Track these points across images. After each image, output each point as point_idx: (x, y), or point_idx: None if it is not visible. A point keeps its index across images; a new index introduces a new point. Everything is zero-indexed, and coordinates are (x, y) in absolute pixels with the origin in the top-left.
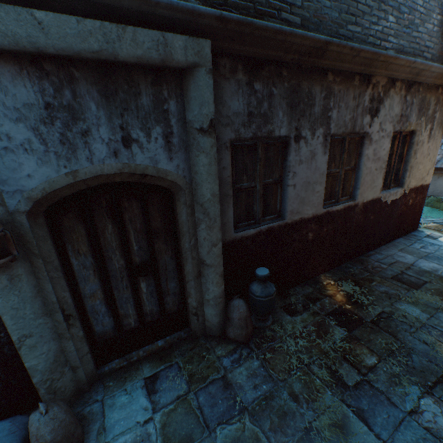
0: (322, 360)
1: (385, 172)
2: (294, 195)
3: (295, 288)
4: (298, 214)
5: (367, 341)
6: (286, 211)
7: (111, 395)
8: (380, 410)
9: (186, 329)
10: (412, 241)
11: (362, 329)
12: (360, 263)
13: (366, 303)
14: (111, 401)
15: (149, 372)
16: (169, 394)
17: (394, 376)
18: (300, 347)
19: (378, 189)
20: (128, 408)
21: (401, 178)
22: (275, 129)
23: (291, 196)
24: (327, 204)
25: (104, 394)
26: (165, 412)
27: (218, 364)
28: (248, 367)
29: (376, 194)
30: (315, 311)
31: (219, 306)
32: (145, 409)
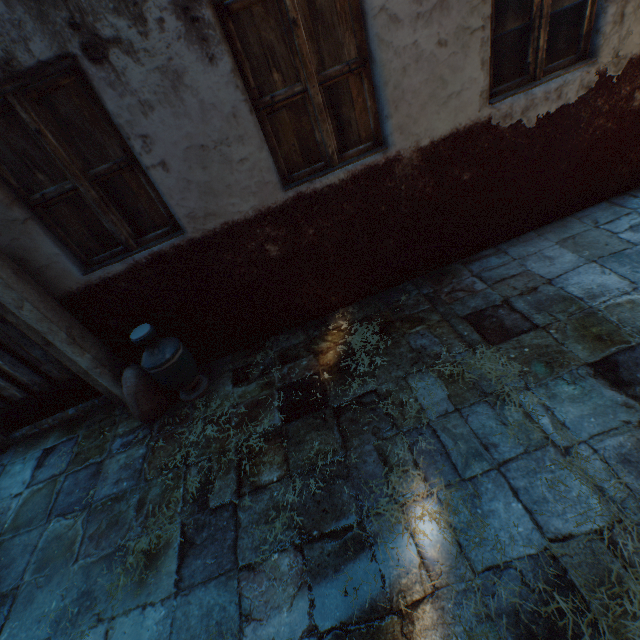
0: (212, 462)
1: (518, 33)
2: (177, 184)
3: (280, 336)
4: (215, 218)
5: (295, 443)
6: (178, 218)
7: (14, 462)
8: (212, 551)
9: (102, 397)
10: (625, 209)
11: (307, 421)
12: (437, 281)
13: (360, 372)
14: (10, 468)
15: (52, 443)
16: (48, 472)
17: (278, 508)
18: (203, 438)
19: (474, 98)
20: (15, 478)
21: (592, 34)
22: (14, 50)
23: (168, 187)
24: (304, 176)
25: (11, 459)
26: (33, 490)
27: (108, 445)
28: (131, 455)
29: (470, 115)
30: (271, 381)
31: (105, 378)
32: (24, 482)
